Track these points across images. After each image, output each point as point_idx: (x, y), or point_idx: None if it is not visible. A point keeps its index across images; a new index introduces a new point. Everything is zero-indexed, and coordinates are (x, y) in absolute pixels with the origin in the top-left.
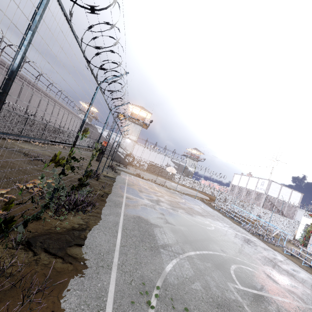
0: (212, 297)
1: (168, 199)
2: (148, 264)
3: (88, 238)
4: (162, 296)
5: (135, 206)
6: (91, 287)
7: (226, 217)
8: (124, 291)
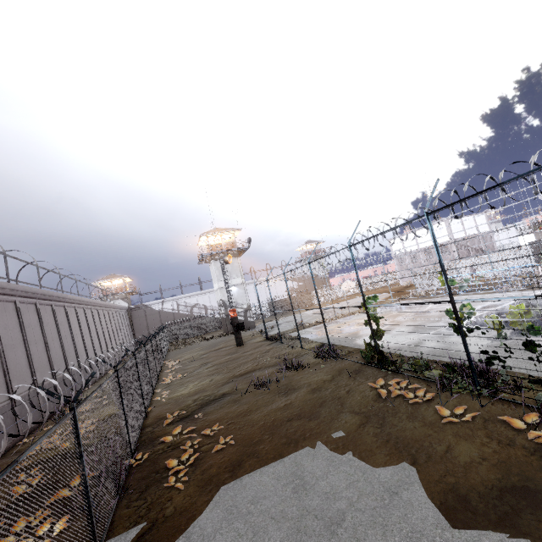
0: None
1: (406, 319)
2: None
3: None
4: None
5: (451, 344)
6: None
7: (463, 295)
8: None
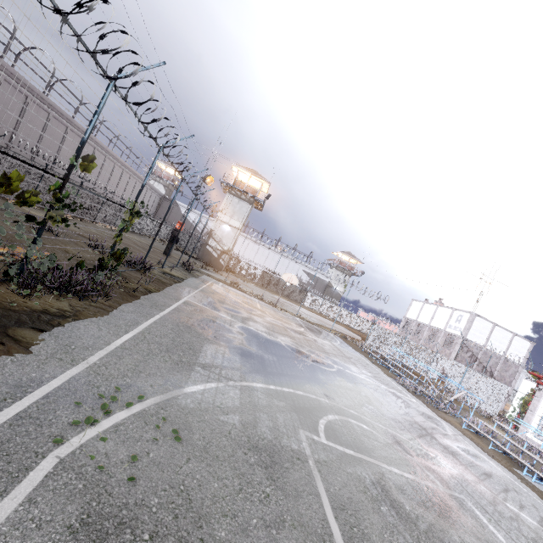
0: (251, 437)
1: (271, 321)
2: (154, 376)
3: (63, 327)
4: (147, 412)
5: (193, 315)
6: (17, 373)
7: (376, 364)
8: (75, 391)
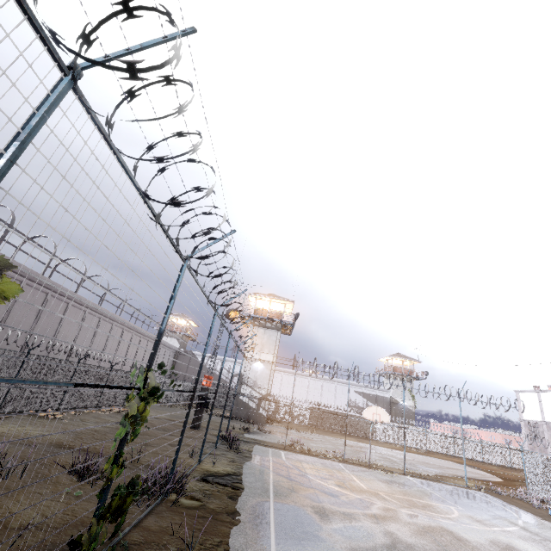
0: None
1: (414, 521)
2: None
3: None
4: None
5: None
6: None
7: None
8: None
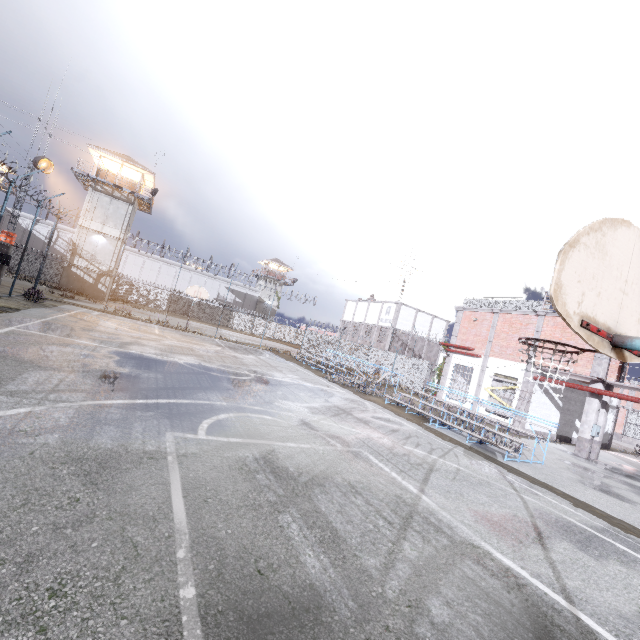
0: (74, 451)
1: (171, 344)
2: None
3: None
4: None
5: (19, 344)
6: None
7: (309, 369)
8: None
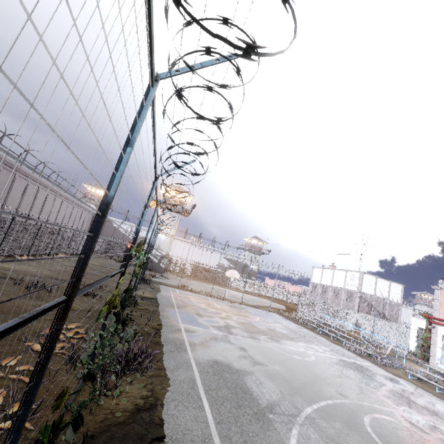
0: None
1: (238, 320)
2: None
3: (166, 421)
4: None
5: (204, 344)
6: None
7: (319, 334)
8: None
